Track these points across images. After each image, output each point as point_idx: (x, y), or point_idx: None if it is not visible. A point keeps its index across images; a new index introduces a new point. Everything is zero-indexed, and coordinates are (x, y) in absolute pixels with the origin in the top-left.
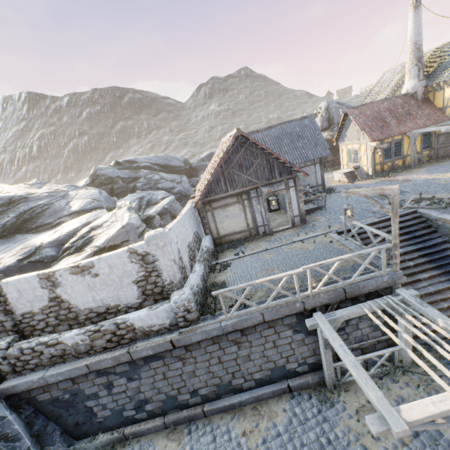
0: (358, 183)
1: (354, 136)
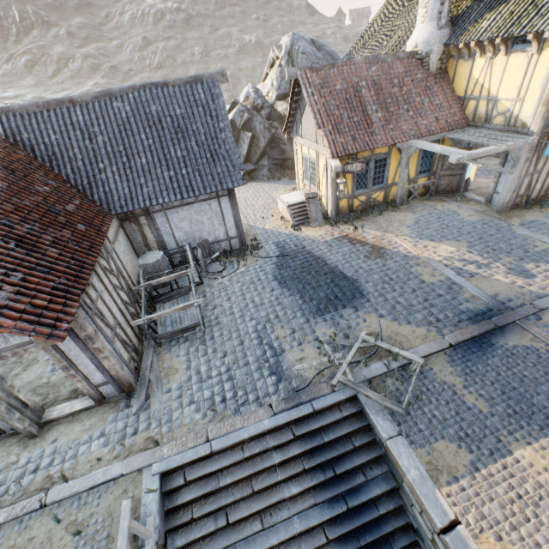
0: (307, 233)
1: (312, 132)
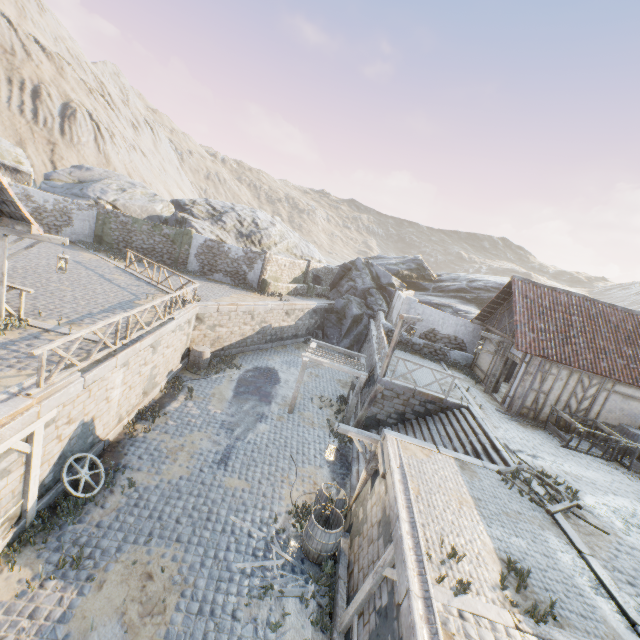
0: None
1: None
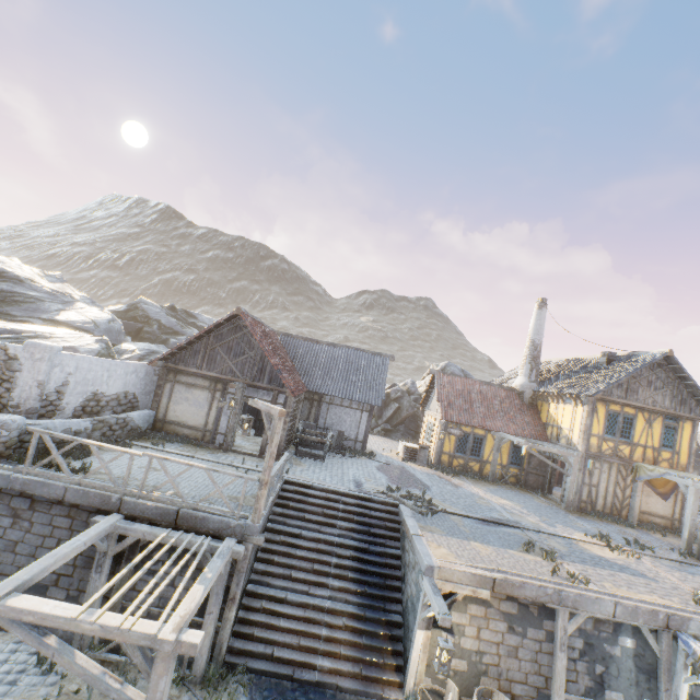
0: (411, 464)
1: (436, 406)
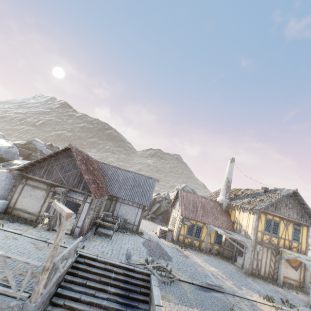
0: (162, 240)
1: (178, 207)
